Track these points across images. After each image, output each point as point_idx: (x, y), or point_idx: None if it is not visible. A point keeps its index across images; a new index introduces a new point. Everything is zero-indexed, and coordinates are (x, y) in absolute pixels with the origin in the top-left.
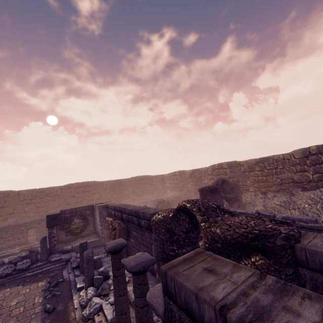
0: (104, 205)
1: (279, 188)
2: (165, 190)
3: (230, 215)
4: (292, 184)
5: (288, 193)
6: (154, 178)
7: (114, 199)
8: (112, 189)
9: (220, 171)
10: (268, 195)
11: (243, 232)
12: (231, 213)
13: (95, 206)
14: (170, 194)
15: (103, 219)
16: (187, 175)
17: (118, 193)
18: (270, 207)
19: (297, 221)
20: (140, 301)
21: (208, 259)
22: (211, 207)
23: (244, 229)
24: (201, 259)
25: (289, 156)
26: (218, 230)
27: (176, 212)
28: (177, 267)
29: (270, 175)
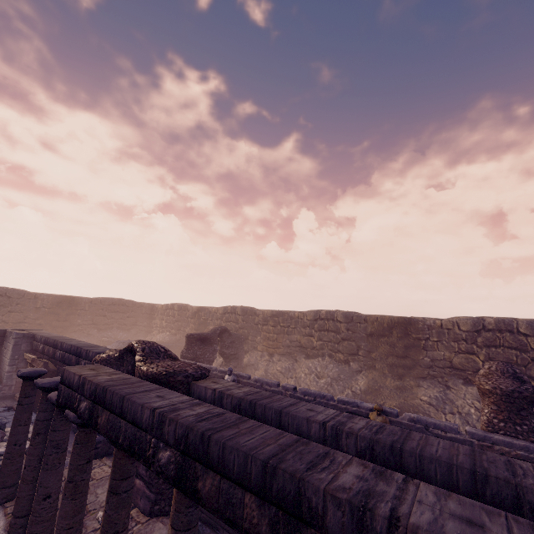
0: (29, 333)
1: (286, 351)
2: (152, 328)
3: (172, 360)
4: (299, 348)
5: (293, 358)
6: (137, 307)
7: (52, 328)
8: (53, 309)
9: (232, 316)
10: (274, 357)
11: (162, 370)
12: (175, 359)
13: (10, 333)
14: (157, 336)
15: (19, 355)
16: (190, 314)
17: (63, 318)
18: (271, 373)
19: (264, 384)
20: (43, 415)
21: (98, 367)
22: (157, 350)
23: (165, 369)
24: (94, 366)
25: (303, 316)
26: (145, 368)
27: (124, 352)
28: (74, 367)
29: (282, 334)
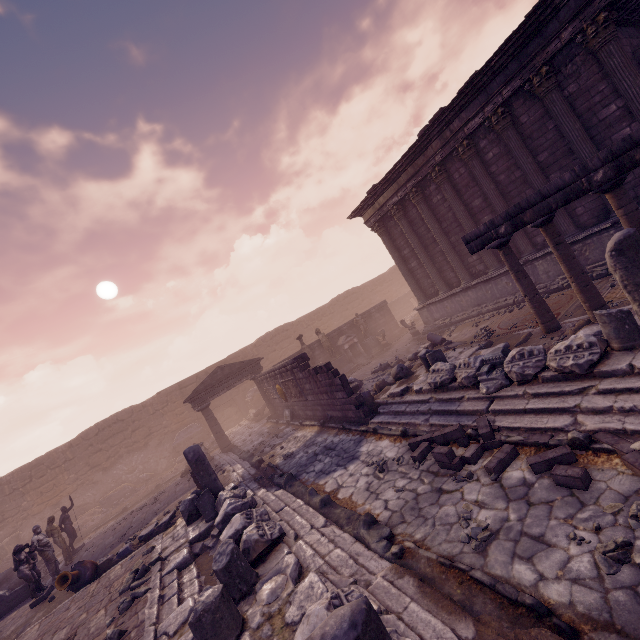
0: None
1: None
2: None
3: None
4: None
5: None
6: None
7: None
8: None
9: None
10: None
11: None
12: None
13: None
14: None
15: None
16: None
17: None
18: None
19: None
20: None
21: None
22: None
23: None
24: None
25: None
26: None
27: None
28: None
29: None
